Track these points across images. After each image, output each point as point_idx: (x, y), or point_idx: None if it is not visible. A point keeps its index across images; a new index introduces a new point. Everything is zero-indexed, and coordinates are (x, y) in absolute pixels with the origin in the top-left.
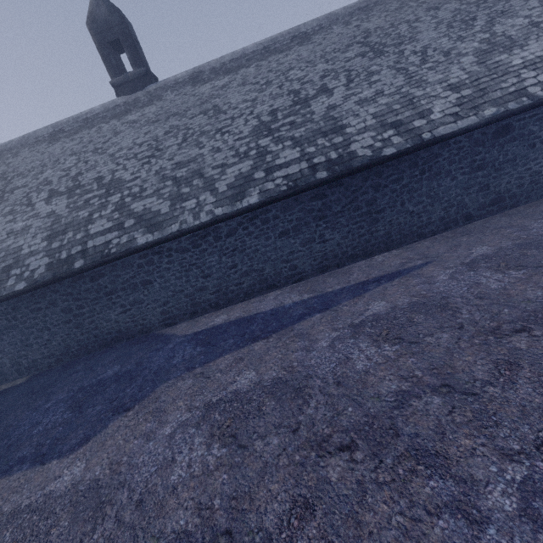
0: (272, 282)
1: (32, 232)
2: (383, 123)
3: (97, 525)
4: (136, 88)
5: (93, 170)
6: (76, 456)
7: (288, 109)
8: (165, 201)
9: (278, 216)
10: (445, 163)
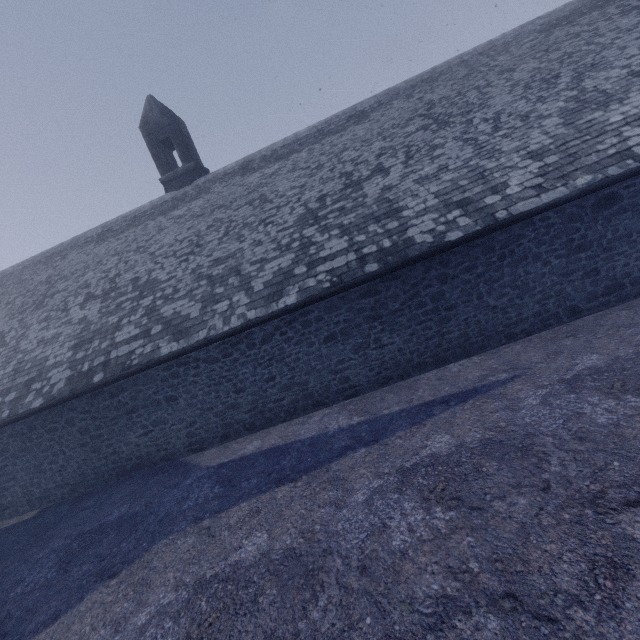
0: (319, 398)
1: (61, 341)
2: (446, 202)
3: None
4: (185, 183)
5: (132, 270)
6: None
7: (338, 193)
8: (197, 303)
9: (322, 318)
10: (532, 245)
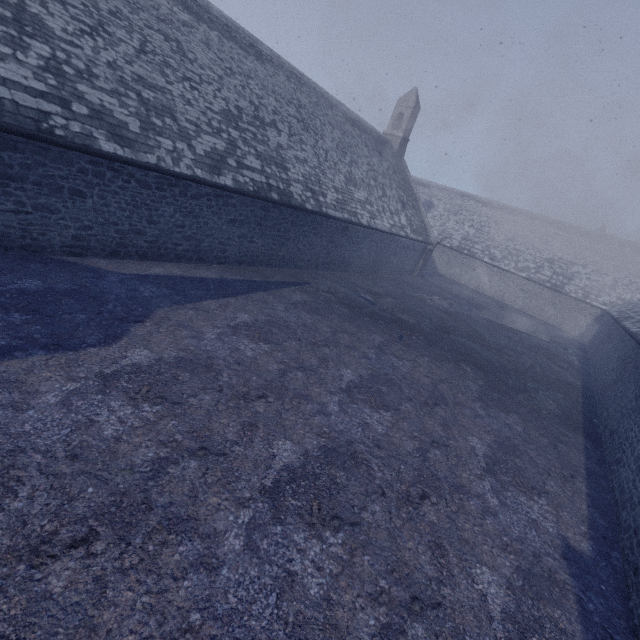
0: (203, 256)
1: None
2: (307, 184)
3: (219, 372)
4: None
5: None
6: (124, 346)
7: (251, 117)
8: (133, 117)
9: (236, 206)
10: (323, 230)
